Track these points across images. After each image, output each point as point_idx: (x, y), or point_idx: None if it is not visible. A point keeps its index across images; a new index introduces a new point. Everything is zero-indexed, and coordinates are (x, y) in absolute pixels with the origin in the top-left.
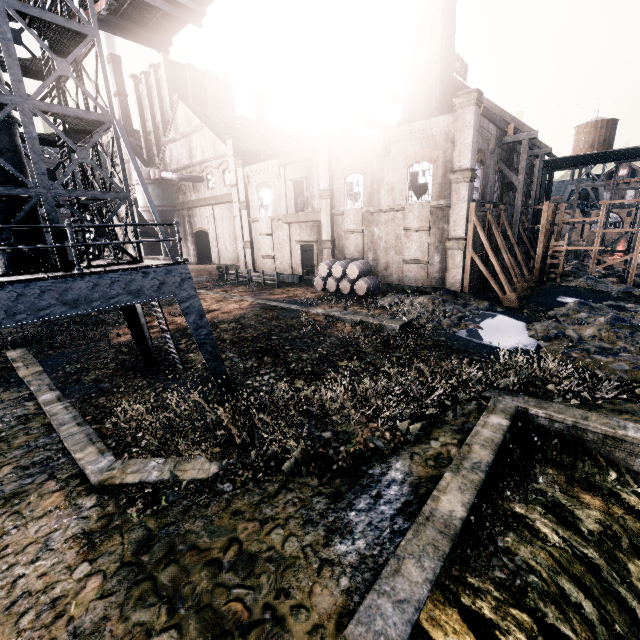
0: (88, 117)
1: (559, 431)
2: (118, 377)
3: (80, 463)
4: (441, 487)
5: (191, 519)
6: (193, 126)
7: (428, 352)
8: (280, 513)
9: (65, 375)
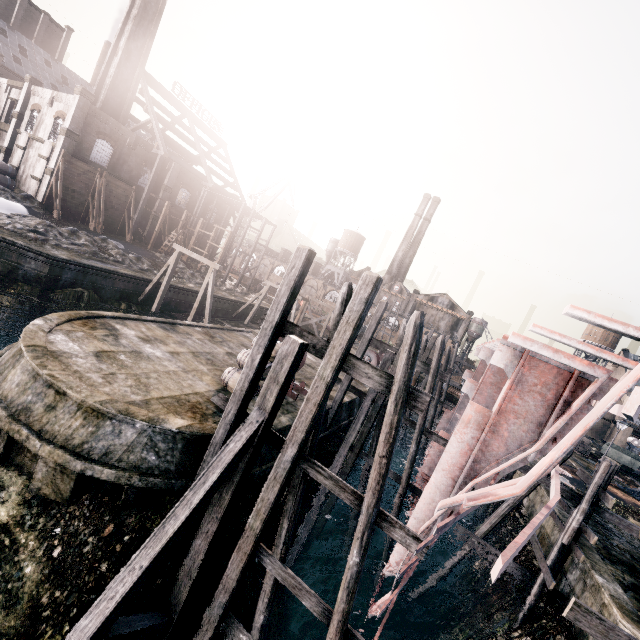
0: None
1: None
2: None
3: None
4: None
5: None
6: None
7: None
8: None
9: None
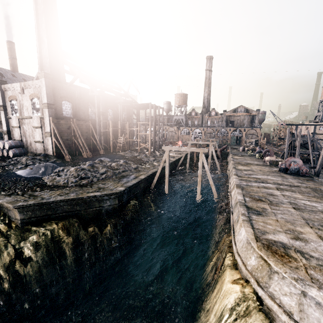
0: None
1: None
2: None
3: None
4: None
5: None
6: None
7: None
8: None
9: None
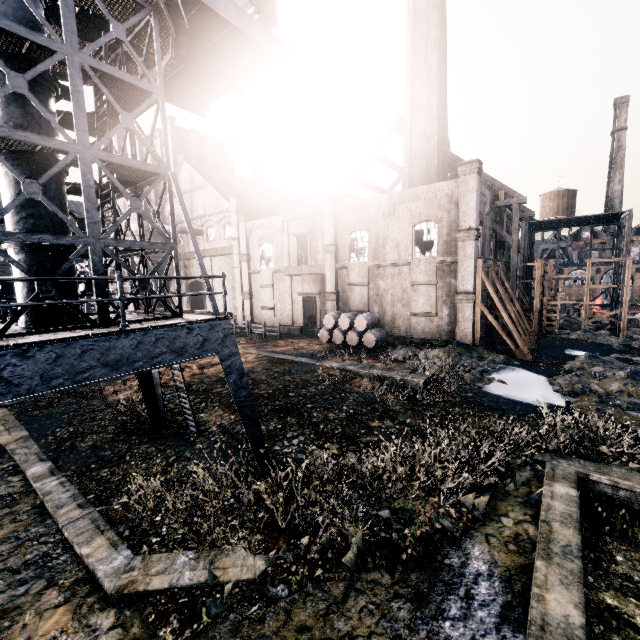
0: (145, 168)
1: (625, 500)
2: (120, 443)
3: (88, 562)
4: (540, 581)
5: None
6: (196, 184)
7: (460, 410)
8: (357, 627)
9: (56, 441)
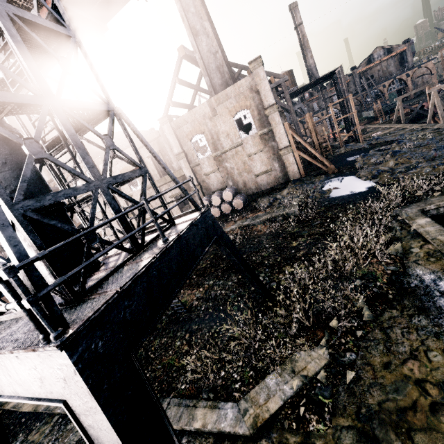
0: (99, 108)
1: (443, 212)
2: None
3: (209, 429)
4: None
5: (365, 395)
6: None
7: (331, 212)
8: (412, 344)
9: None
